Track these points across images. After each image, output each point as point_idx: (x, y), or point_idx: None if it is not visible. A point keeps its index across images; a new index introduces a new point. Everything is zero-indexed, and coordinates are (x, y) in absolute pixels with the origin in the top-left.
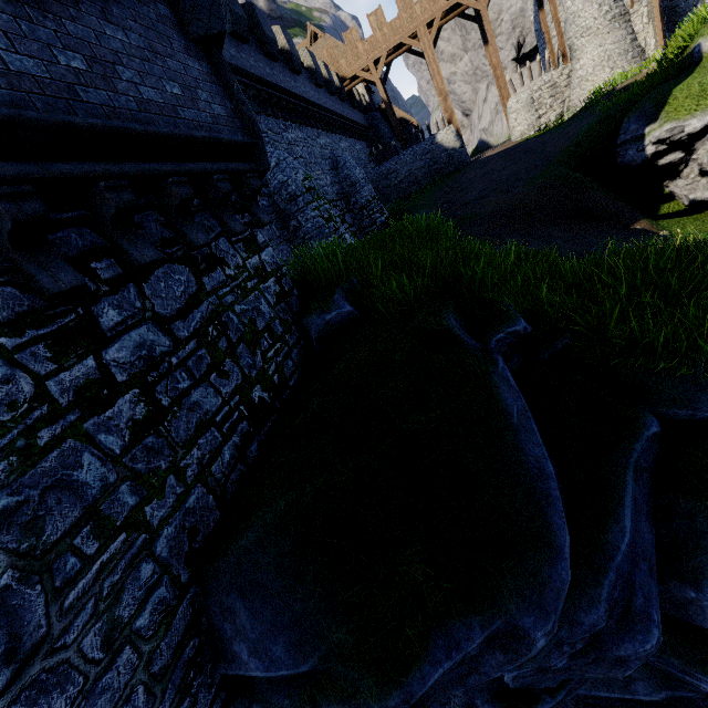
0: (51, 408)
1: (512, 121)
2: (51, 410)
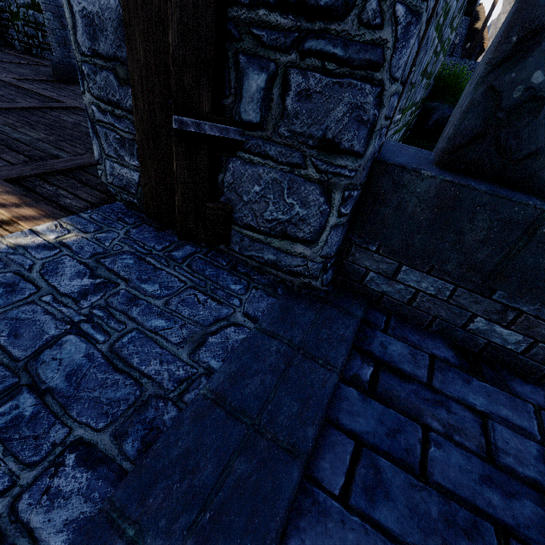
0: (448, 4)
1: None
2: (447, 6)
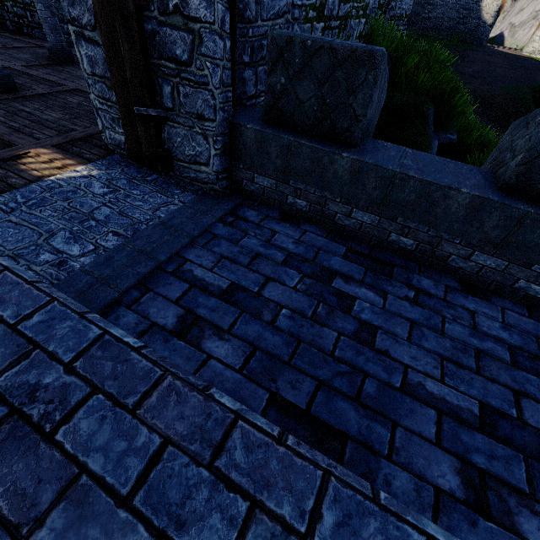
0: (315, 3)
1: (538, 34)
2: (315, 4)
